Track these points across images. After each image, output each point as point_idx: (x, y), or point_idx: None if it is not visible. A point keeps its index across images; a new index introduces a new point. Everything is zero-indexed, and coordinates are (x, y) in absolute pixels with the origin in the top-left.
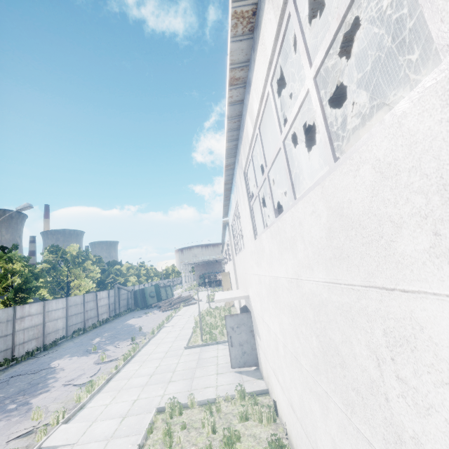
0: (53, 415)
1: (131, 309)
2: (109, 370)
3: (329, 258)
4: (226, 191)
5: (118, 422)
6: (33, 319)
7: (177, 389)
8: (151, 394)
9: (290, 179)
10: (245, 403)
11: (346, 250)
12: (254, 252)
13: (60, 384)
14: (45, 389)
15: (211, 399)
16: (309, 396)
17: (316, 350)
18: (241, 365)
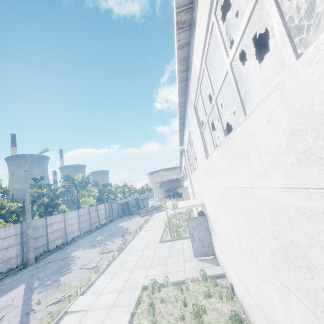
0: (74, 289)
1: (120, 216)
2: (108, 258)
3: (291, 164)
4: (181, 124)
5: (116, 295)
6: (58, 225)
7: (155, 272)
8: (138, 276)
9: (239, 98)
10: (207, 284)
11: (318, 152)
12: (206, 169)
13: (77, 268)
14: (68, 271)
15: (181, 280)
16: (267, 286)
17: (274, 250)
18: (202, 255)
